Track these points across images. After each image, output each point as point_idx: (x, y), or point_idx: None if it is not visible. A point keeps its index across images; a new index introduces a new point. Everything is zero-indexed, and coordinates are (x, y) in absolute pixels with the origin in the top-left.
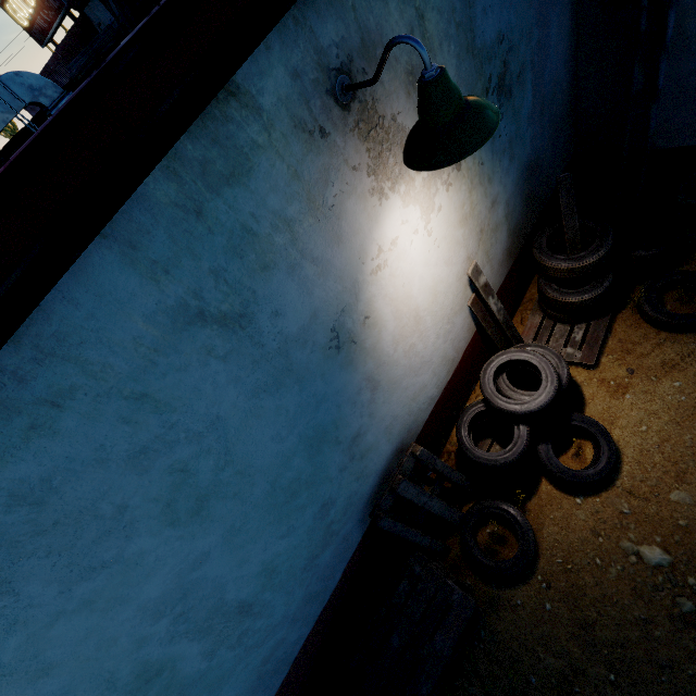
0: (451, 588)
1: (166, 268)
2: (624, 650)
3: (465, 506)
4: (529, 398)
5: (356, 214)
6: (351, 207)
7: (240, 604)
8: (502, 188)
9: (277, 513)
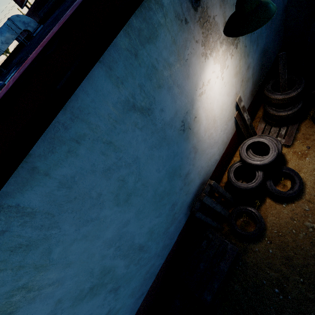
0: (227, 243)
1: (122, 81)
2: (307, 268)
3: (230, 209)
4: (263, 158)
5: (195, 65)
6: (194, 61)
7: (139, 245)
8: (252, 60)
9: (156, 206)
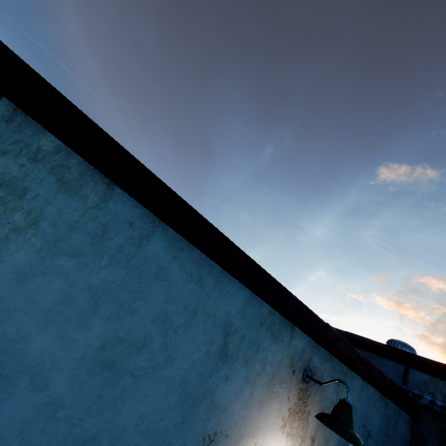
0: None
1: (244, 316)
2: None
3: None
4: None
5: (273, 411)
6: (275, 406)
7: None
8: None
9: None
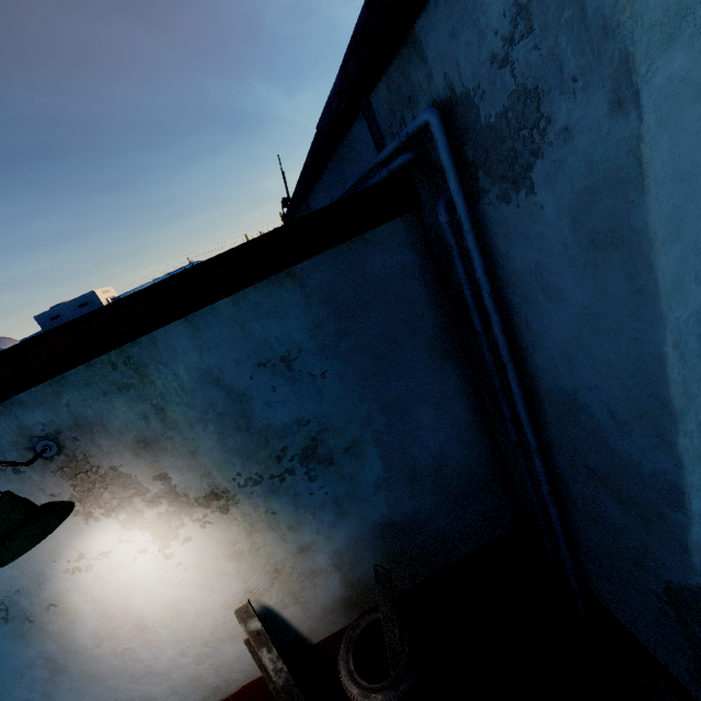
0: None
1: None
2: None
3: None
4: None
5: None
6: None
7: None
8: (325, 538)
9: None
